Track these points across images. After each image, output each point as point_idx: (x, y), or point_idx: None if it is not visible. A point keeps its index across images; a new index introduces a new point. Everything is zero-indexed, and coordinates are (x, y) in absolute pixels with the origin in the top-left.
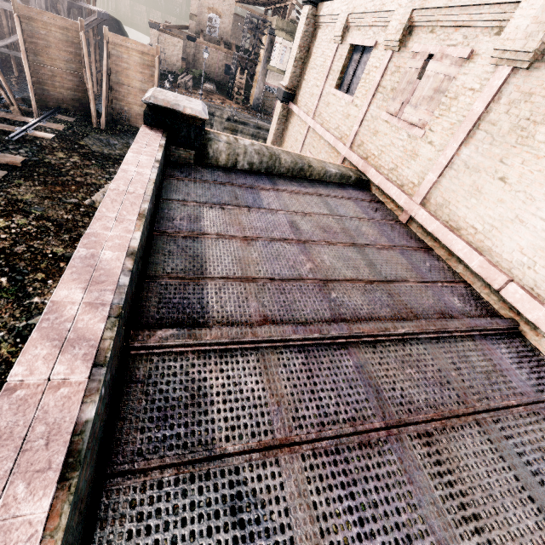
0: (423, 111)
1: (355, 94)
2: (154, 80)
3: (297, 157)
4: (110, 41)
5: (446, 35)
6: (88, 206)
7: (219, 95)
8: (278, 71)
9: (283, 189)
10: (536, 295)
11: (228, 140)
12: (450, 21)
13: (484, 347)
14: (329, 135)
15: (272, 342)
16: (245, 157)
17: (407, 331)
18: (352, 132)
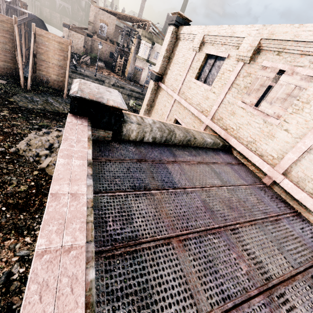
0: (278, 107)
1: (212, 85)
2: (67, 60)
3: (184, 130)
4: (36, 33)
5: (292, 58)
6: (13, 153)
7: (106, 69)
8: (143, 59)
9: (182, 160)
10: None
11: (137, 120)
12: (296, 50)
13: None
14: (193, 108)
15: None
16: (150, 134)
17: None
18: (213, 110)
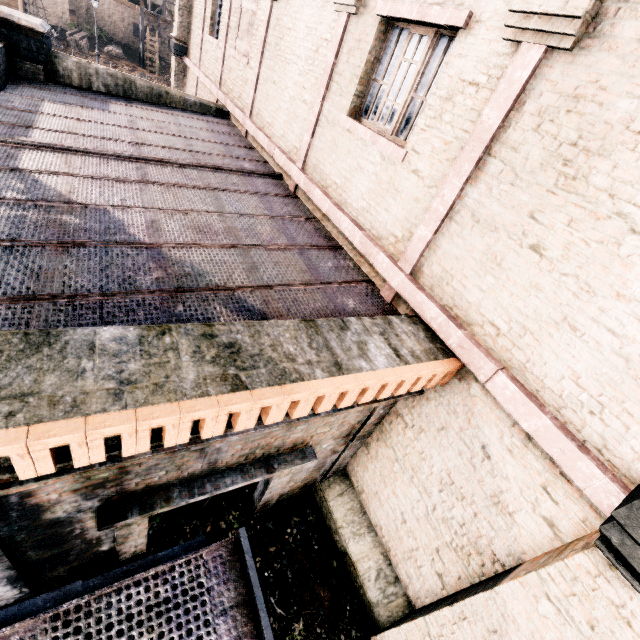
0: (246, 42)
1: (219, 37)
2: None
3: (156, 86)
4: None
5: None
6: None
7: (128, 62)
8: None
9: (137, 106)
10: (286, 152)
11: (79, 61)
12: None
13: (246, 178)
14: (207, 81)
15: (77, 152)
16: (99, 79)
17: (187, 163)
18: (219, 73)
